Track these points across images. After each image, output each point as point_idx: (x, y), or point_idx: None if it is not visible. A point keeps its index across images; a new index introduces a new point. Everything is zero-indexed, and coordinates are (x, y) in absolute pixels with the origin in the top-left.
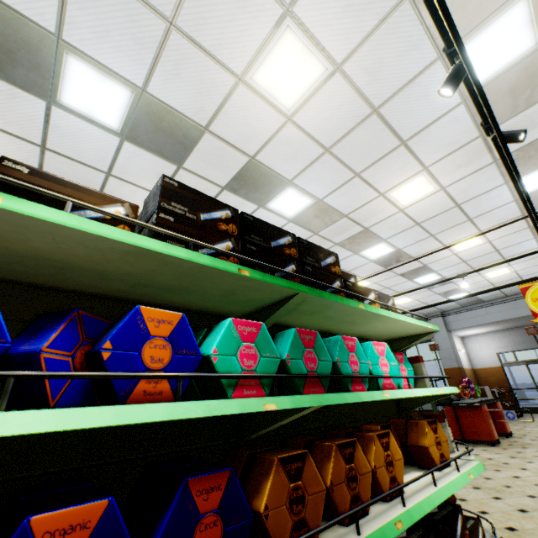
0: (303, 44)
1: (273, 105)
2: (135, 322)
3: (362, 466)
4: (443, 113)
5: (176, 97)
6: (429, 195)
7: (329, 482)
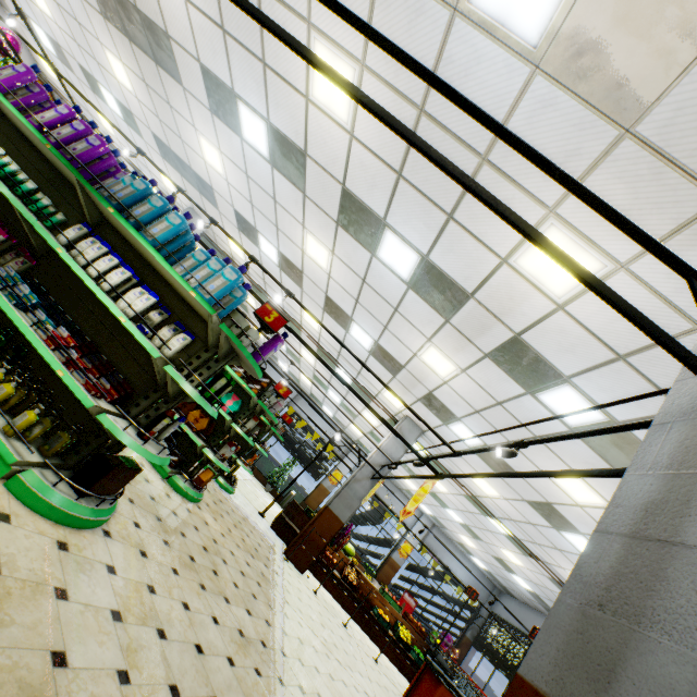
0: (315, 240)
1: (320, 266)
2: None
3: None
4: (403, 293)
5: (288, 255)
6: (457, 374)
7: None
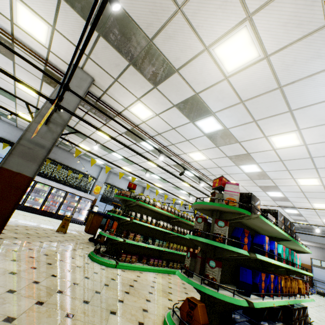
0: (297, 137)
1: (271, 145)
2: (274, 245)
3: (292, 286)
4: None
5: (237, 133)
6: (315, 185)
7: (288, 286)
